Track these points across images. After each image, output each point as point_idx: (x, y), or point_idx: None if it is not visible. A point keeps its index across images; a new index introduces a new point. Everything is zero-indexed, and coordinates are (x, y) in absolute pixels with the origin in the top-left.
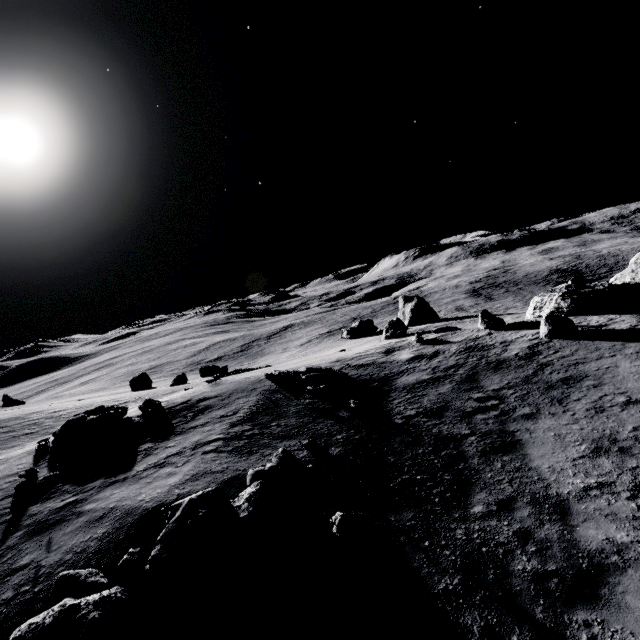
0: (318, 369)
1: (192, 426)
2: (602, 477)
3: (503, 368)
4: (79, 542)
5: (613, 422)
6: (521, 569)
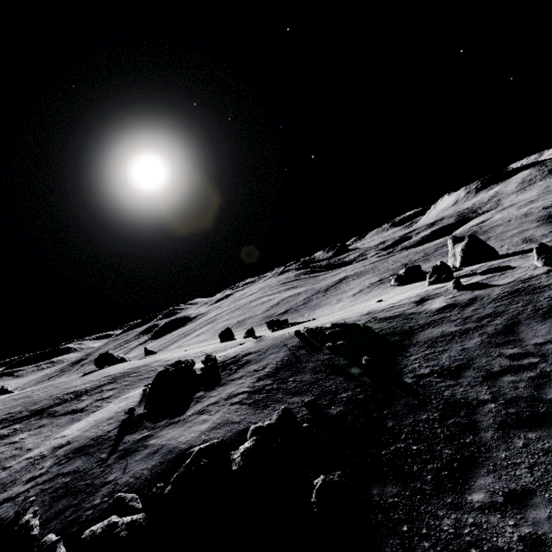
0: (342, 324)
1: (232, 378)
2: None
3: None
4: (139, 469)
5: None
6: None
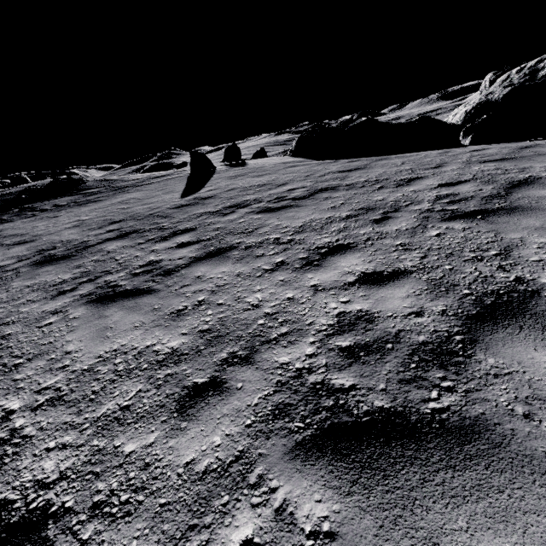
0: (72, 178)
1: None
2: None
3: (115, 191)
4: None
5: (25, 224)
6: None
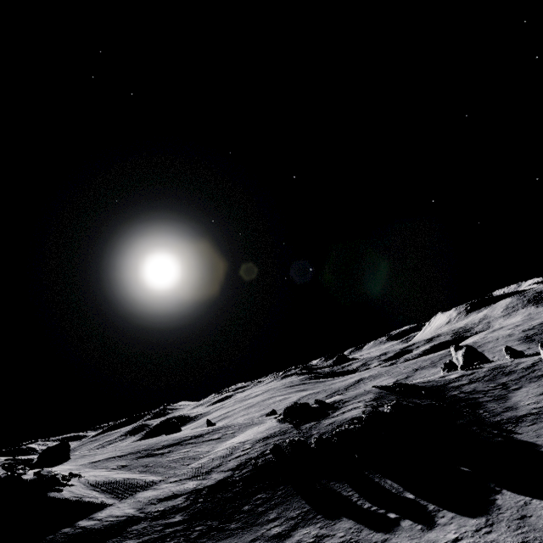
0: (400, 383)
1: (346, 405)
2: (537, 400)
3: (511, 374)
4: (331, 427)
5: None
6: (493, 420)
